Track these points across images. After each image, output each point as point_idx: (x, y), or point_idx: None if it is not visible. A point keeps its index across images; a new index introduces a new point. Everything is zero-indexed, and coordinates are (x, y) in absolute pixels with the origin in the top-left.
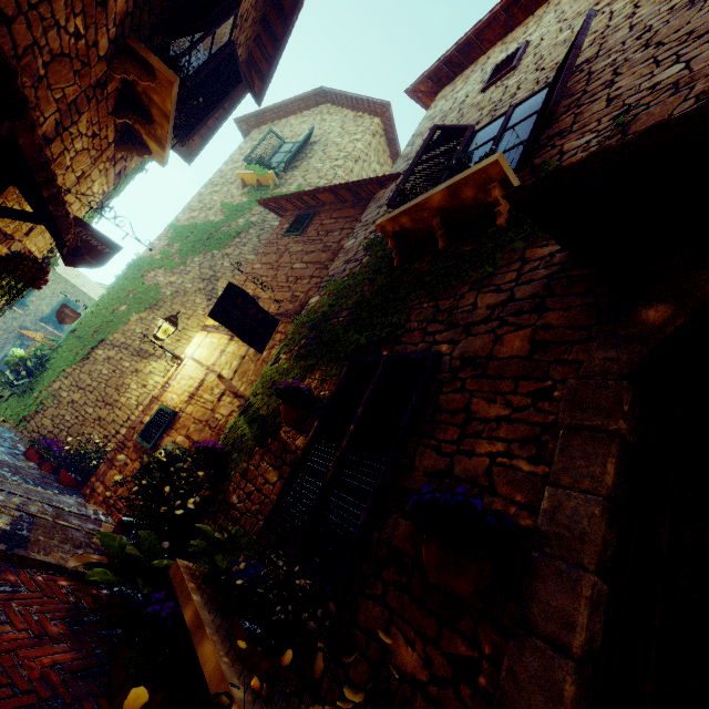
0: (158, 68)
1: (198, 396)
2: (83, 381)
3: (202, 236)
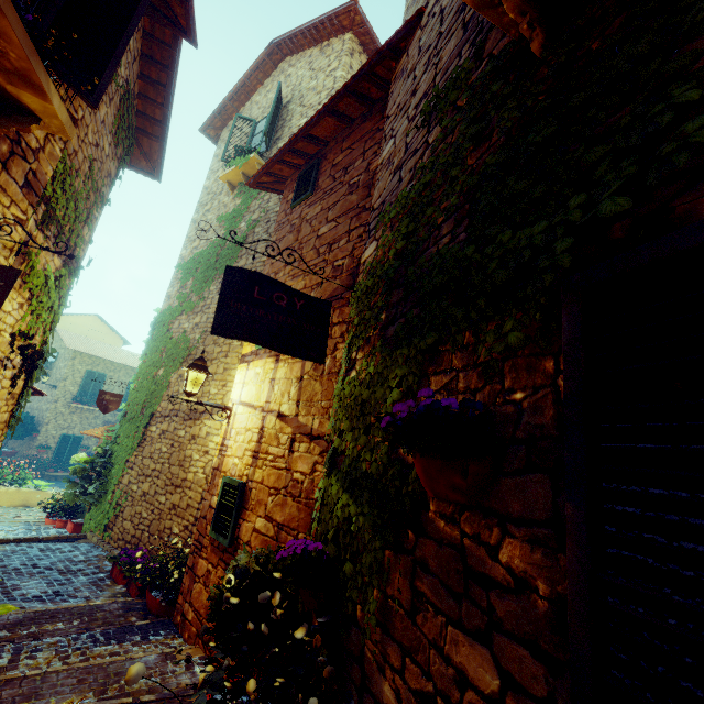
0: None
1: (263, 452)
2: (147, 467)
3: (209, 261)
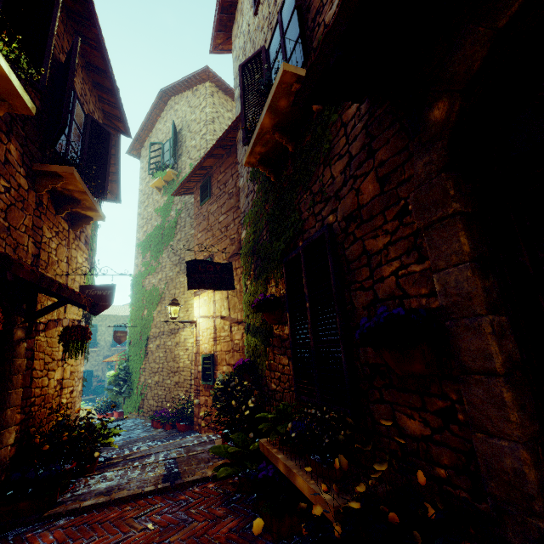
0: (59, 170)
1: (218, 337)
2: (154, 368)
3: (157, 239)
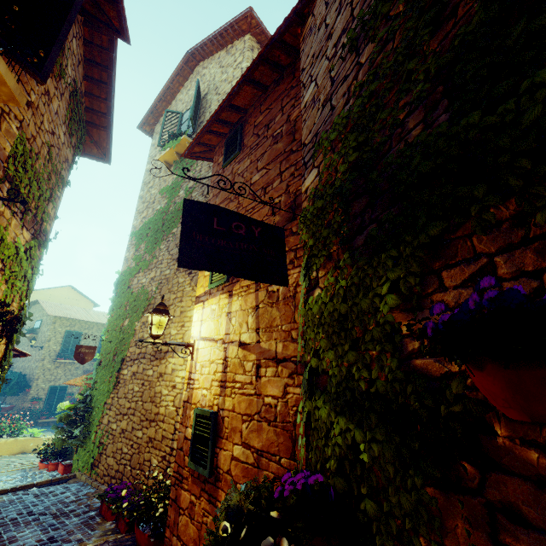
0: None
1: (230, 381)
2: (123, 406)
3: (157, 226)
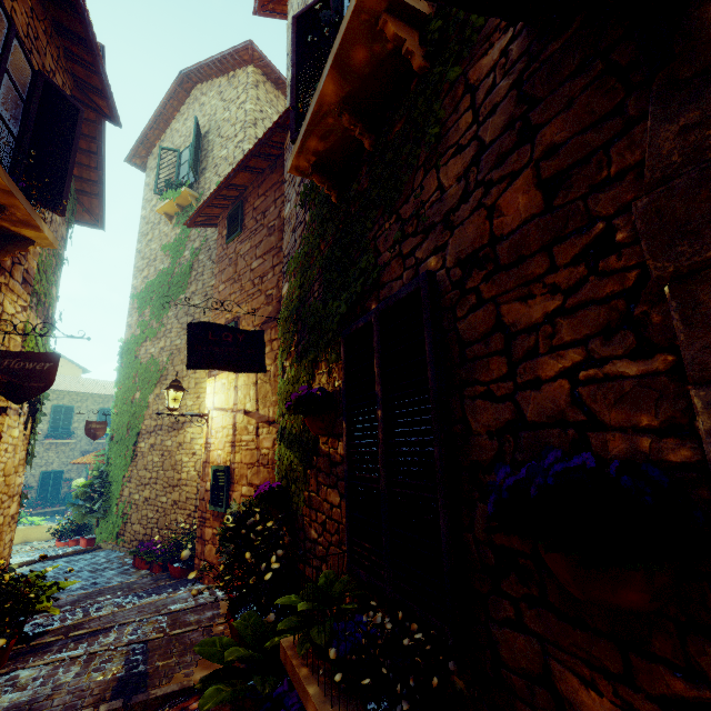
0: None
1: (238, 441)
2: (144, 477)
3: (162, 290)
